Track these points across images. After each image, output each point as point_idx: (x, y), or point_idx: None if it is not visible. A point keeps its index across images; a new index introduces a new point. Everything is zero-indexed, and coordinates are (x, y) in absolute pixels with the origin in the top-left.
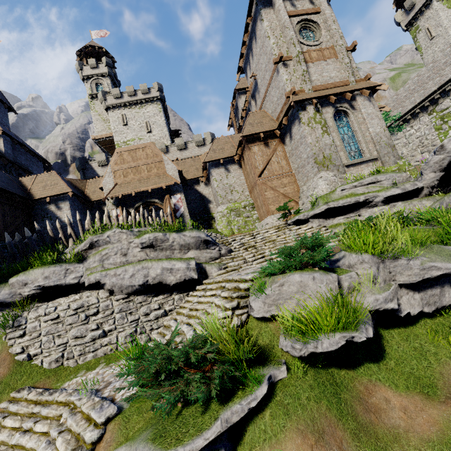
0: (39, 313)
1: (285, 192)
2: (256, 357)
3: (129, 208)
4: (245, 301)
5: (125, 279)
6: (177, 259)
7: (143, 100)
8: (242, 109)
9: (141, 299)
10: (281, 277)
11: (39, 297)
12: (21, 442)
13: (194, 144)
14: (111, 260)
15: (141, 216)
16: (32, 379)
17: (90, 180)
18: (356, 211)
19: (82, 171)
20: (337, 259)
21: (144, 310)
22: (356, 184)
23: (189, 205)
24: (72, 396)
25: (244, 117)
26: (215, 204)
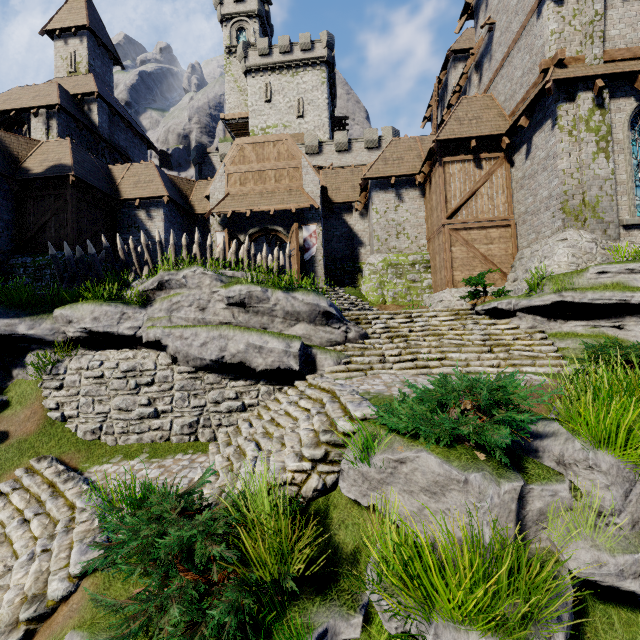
0: (82, 364)
1: (488, 252)
2: (321, 570)
3: (240, 233)
4: (339, 454)
5: (193, 347)
6: (274, 334)
7: (300, 62)
8: (452, 90)
9: (212, 380)
10: (406, 445)
11: (85, 342)
12: (12, 537)
13: (362, 144)
14: (182, 313)
15: (245, 252)
16: (60, 447)
17: (200, 181)
18: (617, 318)
19: (199, 166)
20: (538, 433)
21: (215, 396)
22: (636, 267)
23: (329, 243)
24: (80, 498)
25: (454, 105)
26: (369, 249)
